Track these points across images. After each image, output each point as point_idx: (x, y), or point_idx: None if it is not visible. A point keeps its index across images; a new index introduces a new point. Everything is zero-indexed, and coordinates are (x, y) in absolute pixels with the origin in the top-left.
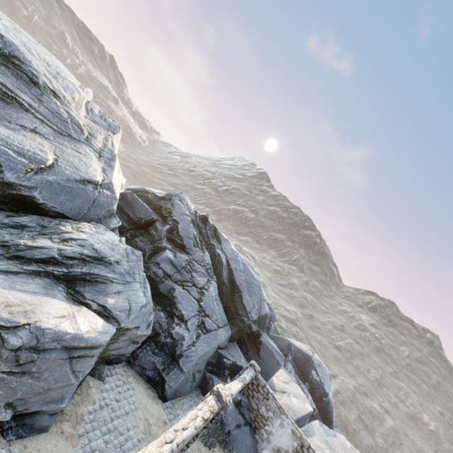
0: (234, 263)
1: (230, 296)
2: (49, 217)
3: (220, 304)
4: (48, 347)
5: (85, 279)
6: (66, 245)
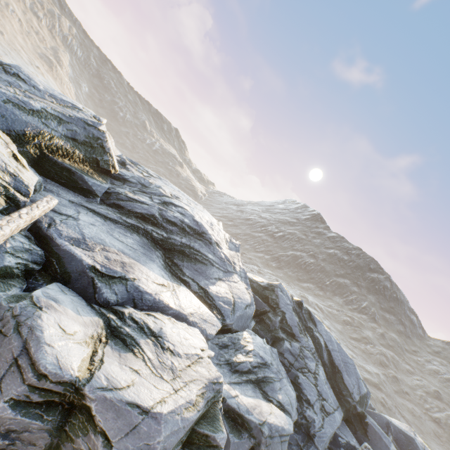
0: (330, 344)
1: (332, 376)
2: (231, 333)
3: (329, 387)
4: (274, 435)
5: (263, 381)
6: (249, 357)
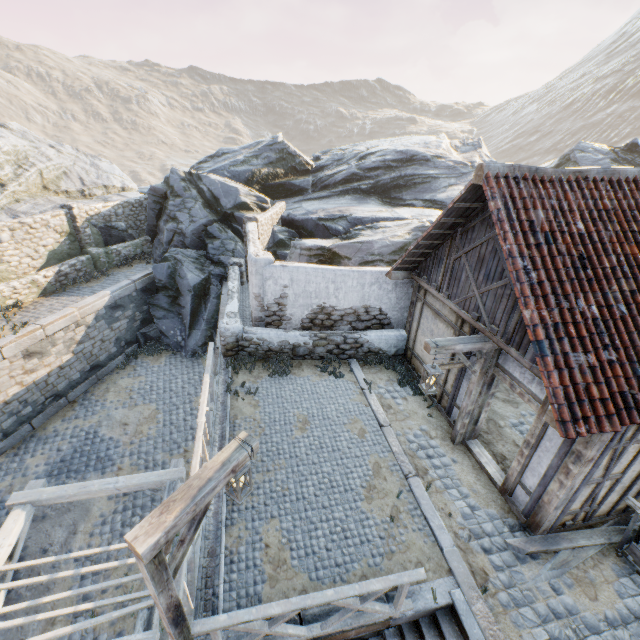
0: None
1: None
2: None
3: None
4: None
5: None
6: None
